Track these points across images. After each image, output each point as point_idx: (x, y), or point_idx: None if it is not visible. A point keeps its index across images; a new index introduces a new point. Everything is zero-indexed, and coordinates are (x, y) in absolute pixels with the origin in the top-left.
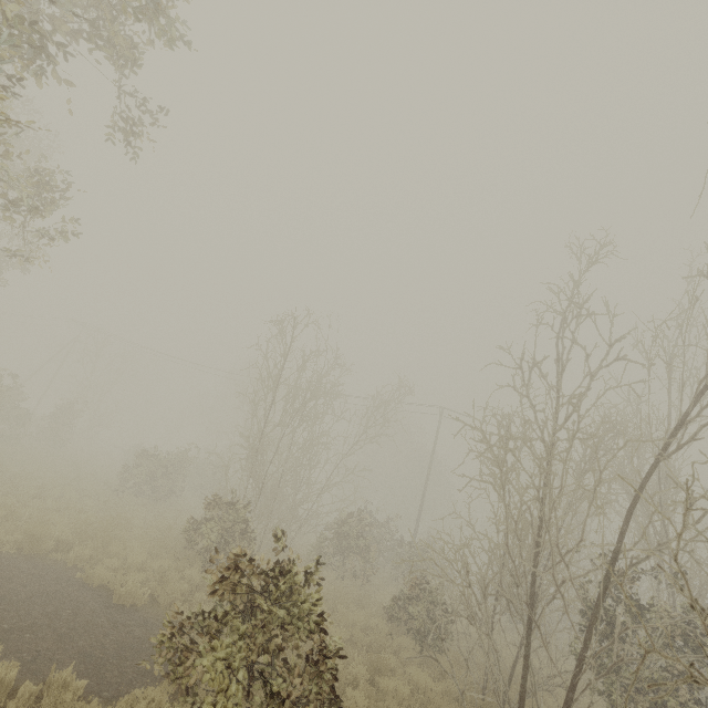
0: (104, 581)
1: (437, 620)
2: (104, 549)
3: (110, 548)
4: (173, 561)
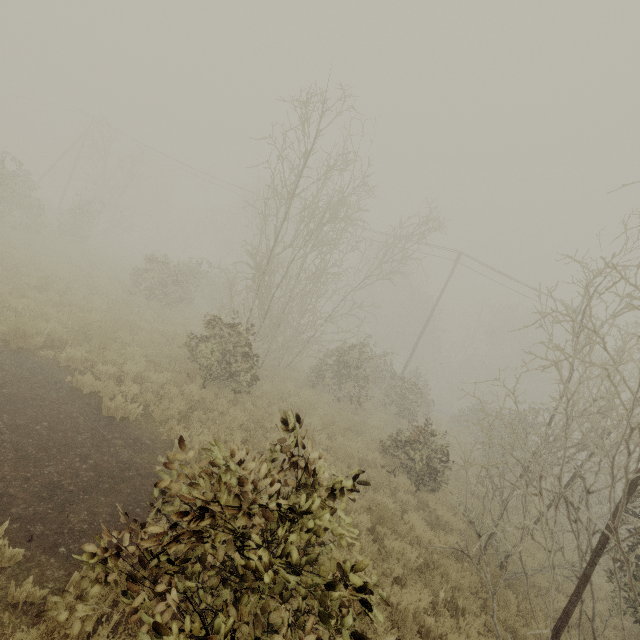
0: (94, 389)
1: (434, 464)
2: (102, 352)
3: (106, 352)
4: (173, 372)
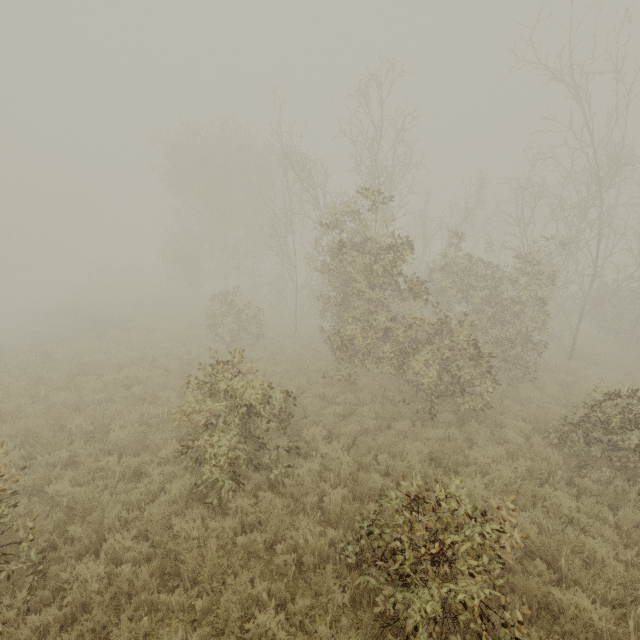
0: None
1: None
2: None
3: None
4: None
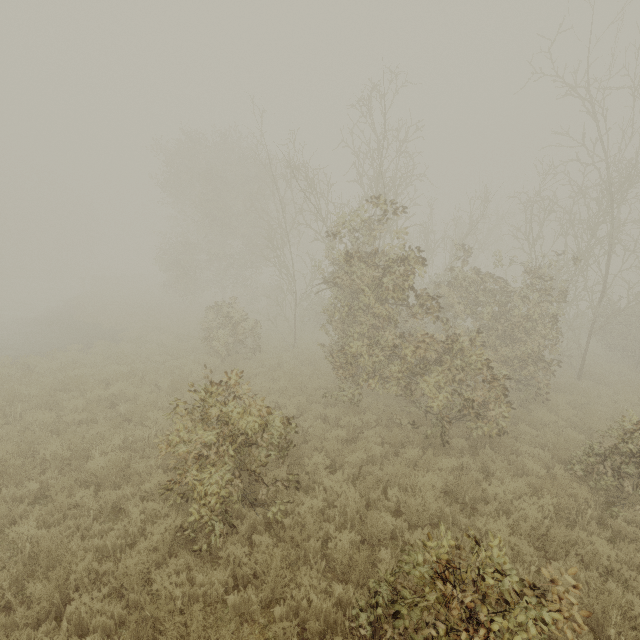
0: None
1: None
2: None
3: None
4: None
